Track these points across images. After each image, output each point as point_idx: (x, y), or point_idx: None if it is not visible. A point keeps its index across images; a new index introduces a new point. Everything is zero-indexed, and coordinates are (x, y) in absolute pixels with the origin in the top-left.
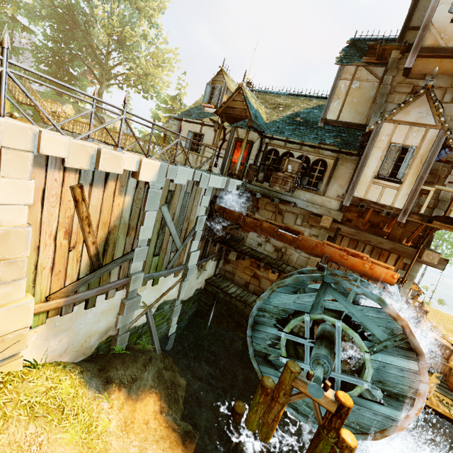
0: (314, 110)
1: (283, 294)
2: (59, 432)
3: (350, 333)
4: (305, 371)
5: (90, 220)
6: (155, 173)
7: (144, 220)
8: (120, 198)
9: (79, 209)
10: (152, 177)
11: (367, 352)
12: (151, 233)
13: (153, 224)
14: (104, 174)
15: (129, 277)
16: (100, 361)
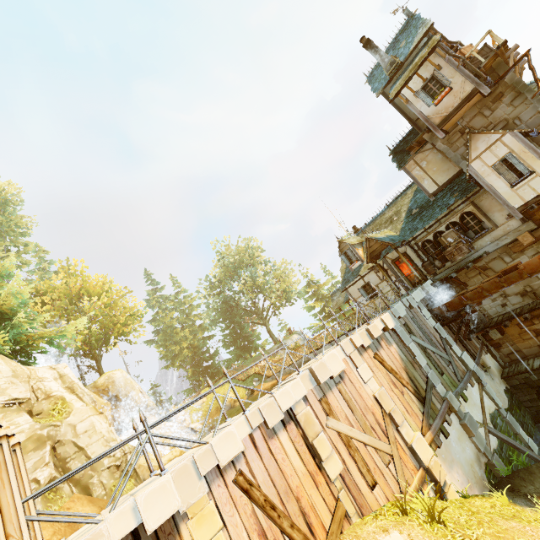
0: (416, 197)
1: None
2: (536, 527)
3: None
4: None
5: (393, 370)
6: (391, 319)
7: (413, 352)
8: (391, 348)
9: (385, 367)
10: (392, 323)
11: None
12: (424, 358)
13: (418, 351)
14: (376, 340)
15: (444, 399)
16: (502, 485)
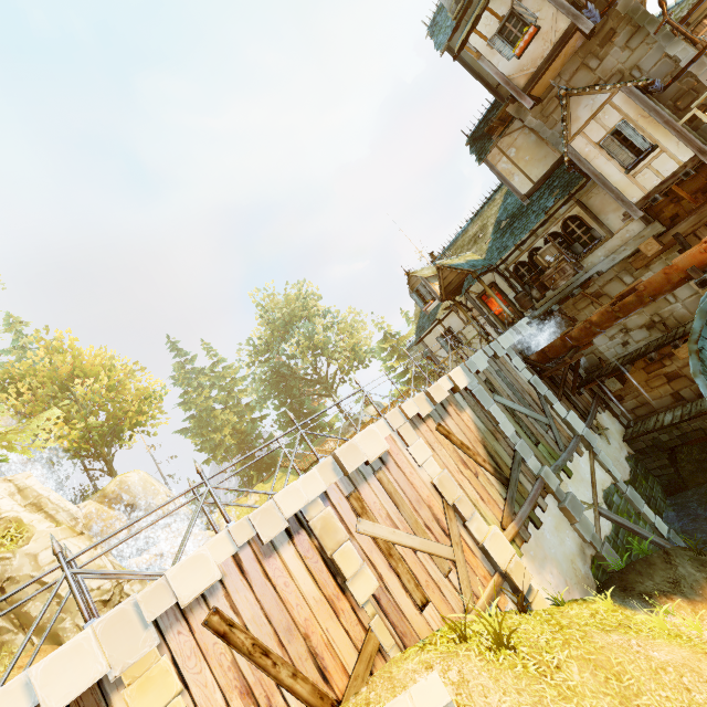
0: (507, 202)
1: None
2: (647, 639)
3: None
4: None
5: (465, 445)
6: (463, 376)
7: (495, 418)
8: (464, 415)
9: (453, 441)
10: (465, 380)
11: None
12: (511, 425)
13: (503, 416)
14: (440, 406)
15: (538, 478)
16: (612, 583)
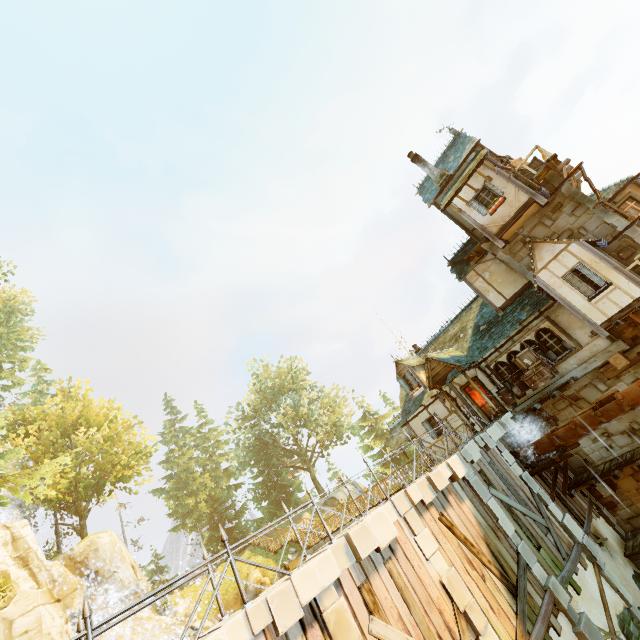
0: (483, 311)
1: None
2: None
3: None
4: None
5: (468, 540)
6: (461, 464)
7: (494, 512)
8: (464, 506)
9: (456, 535)
10: (463, 469)
11: None
12: (510, 523)
13: (502, 511)
14: (441, 494)
15: (546, 590)
16: None
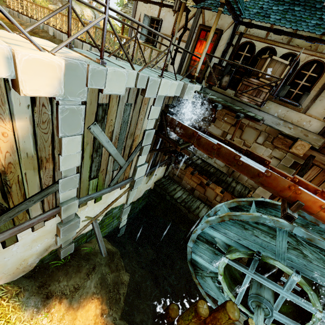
0: None
1: (231, 226)
2: None
3: (304, 287)
4: (239, 295)
5: None
6: (57, 80)
7: (62, 149)
8: (3, 124)
9: None
10: (53, 88)
11: (319, 311)
12: (79, 160)
13: (78, 150)
14: None
15: (58, 207)
16: (41, 277)
